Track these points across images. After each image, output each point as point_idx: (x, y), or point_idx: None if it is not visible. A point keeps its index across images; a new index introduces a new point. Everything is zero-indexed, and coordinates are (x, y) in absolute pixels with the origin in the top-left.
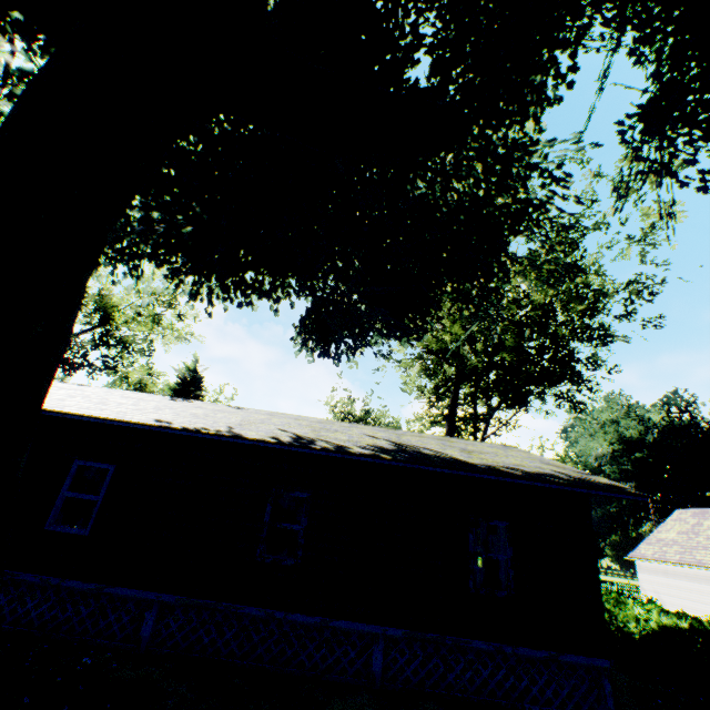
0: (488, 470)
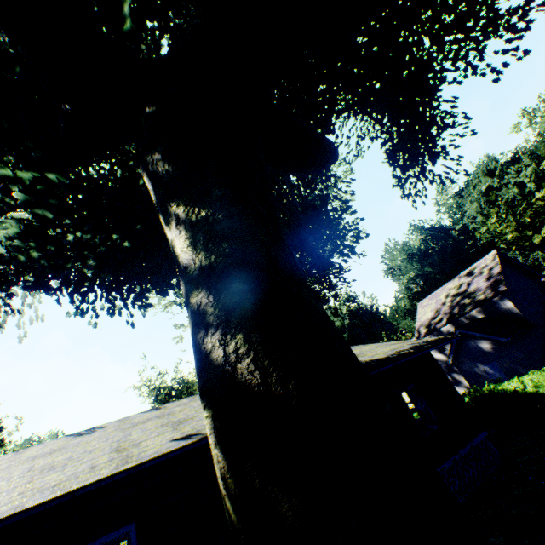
0: (405, 355)
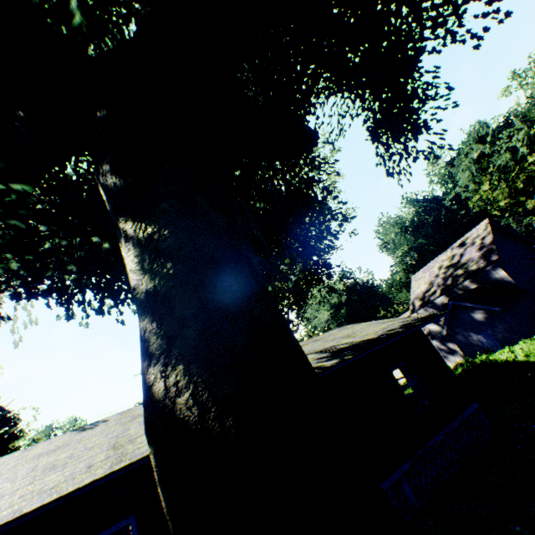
0: (394, 335)
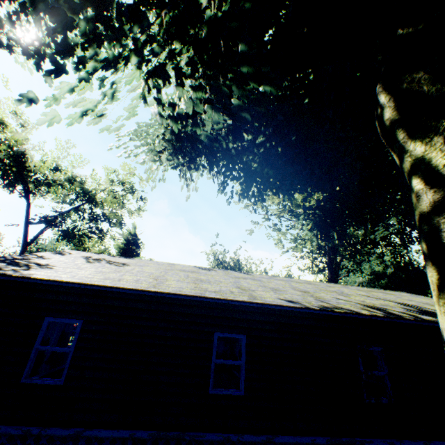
0: None
